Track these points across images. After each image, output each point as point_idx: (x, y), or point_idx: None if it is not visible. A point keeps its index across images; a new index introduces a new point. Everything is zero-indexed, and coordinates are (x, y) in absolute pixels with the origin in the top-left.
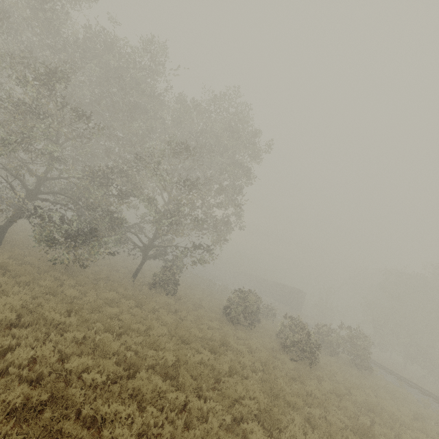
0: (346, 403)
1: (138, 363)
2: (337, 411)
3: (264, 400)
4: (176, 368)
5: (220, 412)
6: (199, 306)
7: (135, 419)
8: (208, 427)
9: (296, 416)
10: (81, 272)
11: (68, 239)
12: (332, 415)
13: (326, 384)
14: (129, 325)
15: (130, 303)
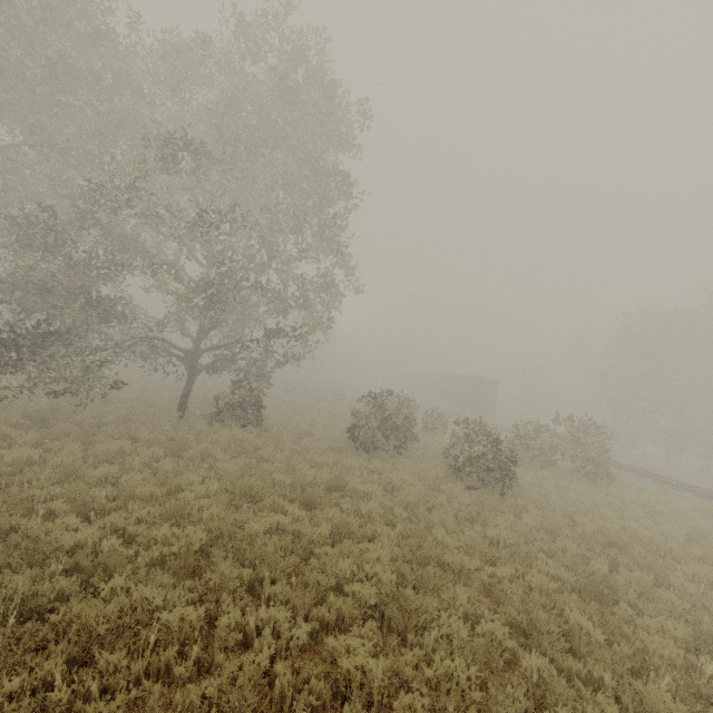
0: (563, 543)
1: (111, 562)
2: (548, 561)
3: (391, 577)
4: (204, 554)
5: (287, 622)
6: (305, 435)
7: (48, 693)
8: (234, 670)
9: (460, 591)
10: (68, 419)
11: (7, 362)
12: (537, 569)
13: (529, 517)
14: (131, 491)
15: (154, 453)
